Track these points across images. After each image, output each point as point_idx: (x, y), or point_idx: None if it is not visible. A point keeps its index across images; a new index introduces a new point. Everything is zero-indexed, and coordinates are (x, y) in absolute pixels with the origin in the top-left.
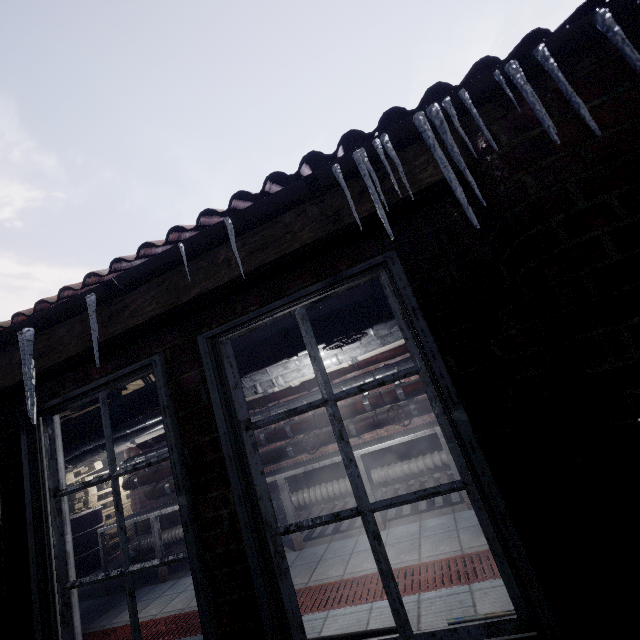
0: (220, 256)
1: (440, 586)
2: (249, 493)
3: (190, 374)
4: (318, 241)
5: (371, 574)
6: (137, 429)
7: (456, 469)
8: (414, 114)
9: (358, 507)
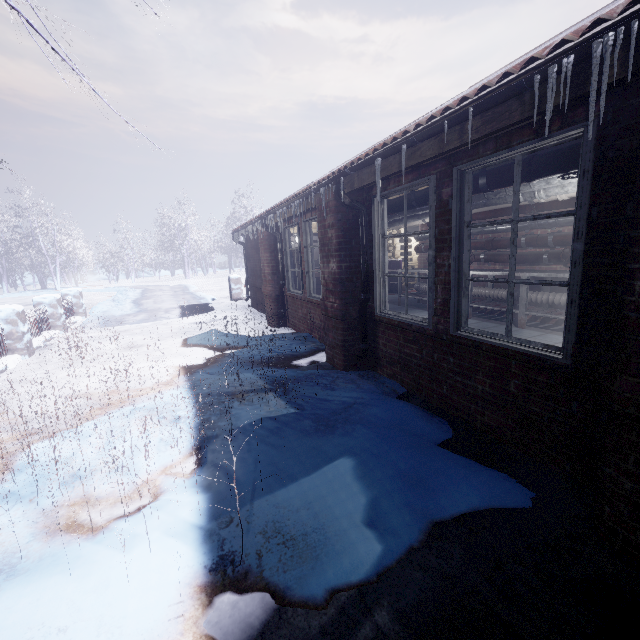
0: (468, 124)
1: None
2: (459, 258)
3: (446, 190)
4: (524, 120)
5: None
6: (426, 212)
7: None
8: (597, 37)
9: (508, 279)
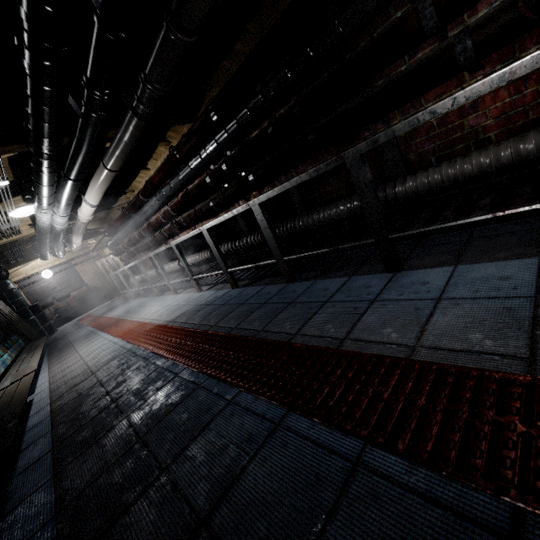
0: None
1: (121, 337)
2: None
3: None
4: None
5: (134, 321)
6: (52, 244)
7: (186, 270)
8: None
9: None
